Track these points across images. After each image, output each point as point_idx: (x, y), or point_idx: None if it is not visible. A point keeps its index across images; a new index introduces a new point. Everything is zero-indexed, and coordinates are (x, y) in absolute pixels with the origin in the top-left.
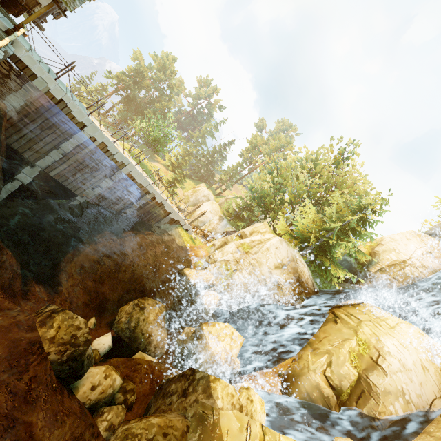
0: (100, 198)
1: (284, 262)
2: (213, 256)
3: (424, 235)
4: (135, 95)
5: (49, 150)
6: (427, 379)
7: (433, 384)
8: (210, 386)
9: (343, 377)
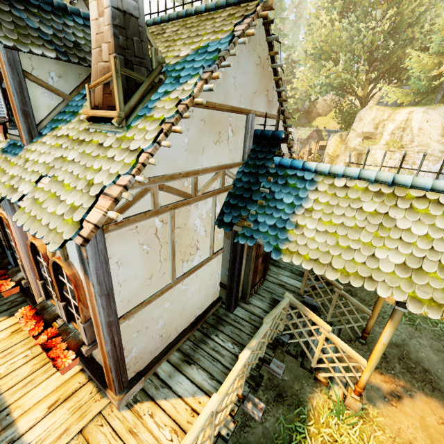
0: None
1: None
2: None
3: None
4: None
5: None
6: None
7: None
8: None
9: None
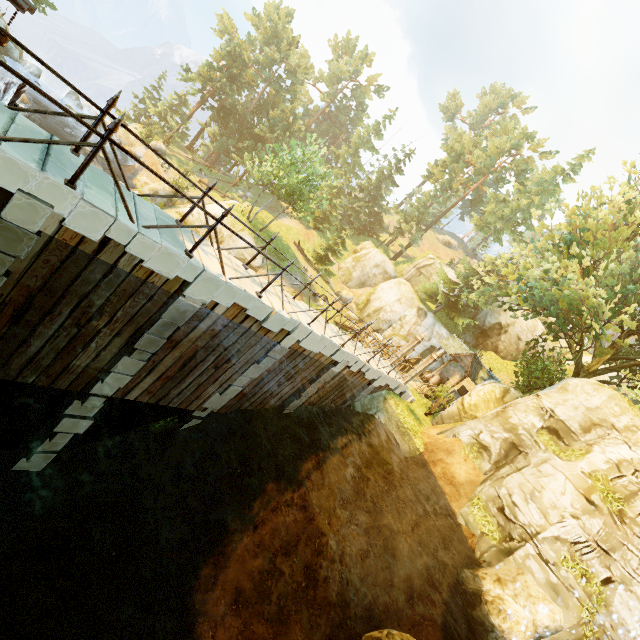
0: (238, 399)
1: None
2: (515, 512)
3: None
4: (234, 102)
5: (112, 358)
6: None
7: None
8: None
9: None
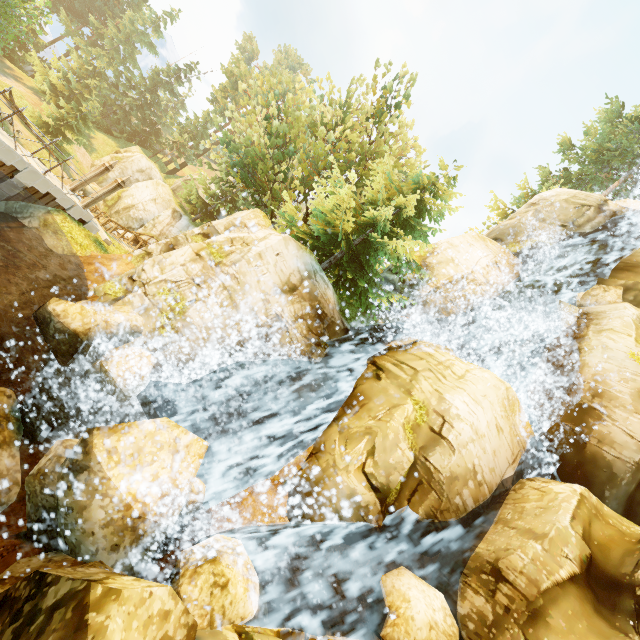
0: None
1: (294, 281)
2: (140, 273)
3: (488, 239)
4: None
5: None
6: (502, 444)
7: (508, 449)
8: (86, 625)
9: (393, 468)
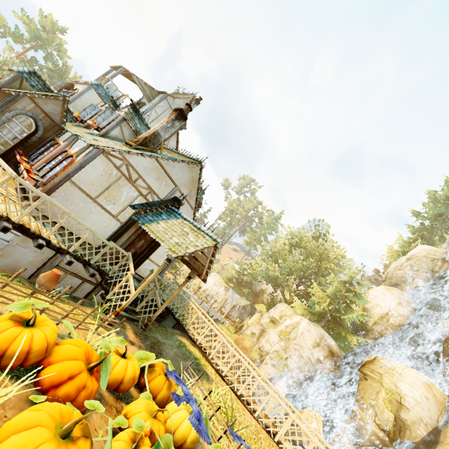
0: None
1: (318, 341)
2: (263, 348)
3: (391, 288)
4: None
5: None
6: (430, 405)
7: (434, 407)
8: None
9: (387, 421)
